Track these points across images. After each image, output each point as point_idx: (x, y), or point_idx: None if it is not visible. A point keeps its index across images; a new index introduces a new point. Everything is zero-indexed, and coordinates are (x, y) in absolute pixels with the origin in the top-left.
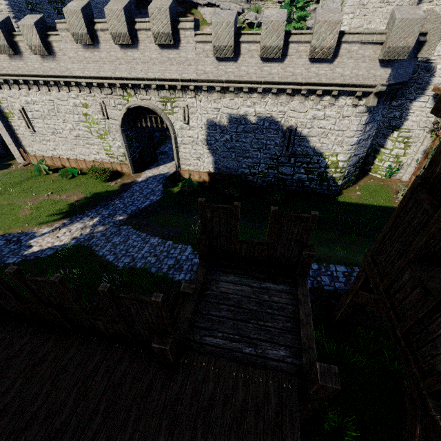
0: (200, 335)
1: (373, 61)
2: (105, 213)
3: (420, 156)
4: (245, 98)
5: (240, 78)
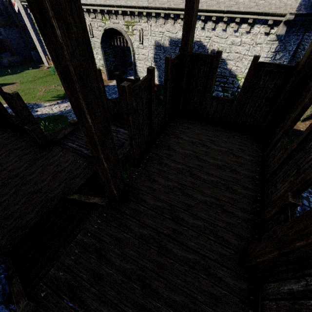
0: (67, 141)
1: None
2: None
3: None
4: (181, 23)
5: (177, 6)
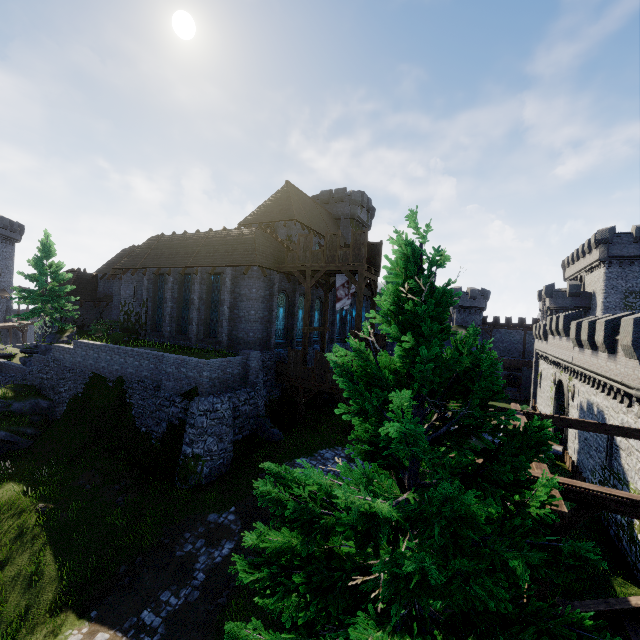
0: None
1: (635, 361)
2: None
3: None
4: (590, 385)
5: (583, 365)
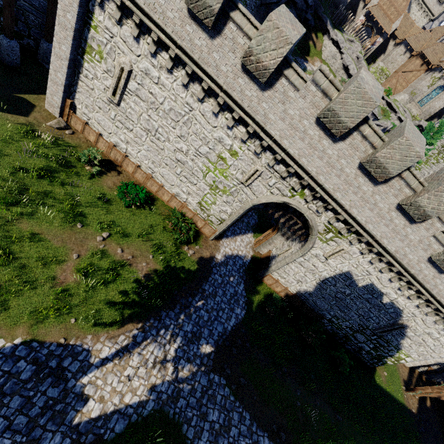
0: None
1: None
2: (188, 329)
3: (433, 362)
4: (404, 289)
5: (424, 282)
